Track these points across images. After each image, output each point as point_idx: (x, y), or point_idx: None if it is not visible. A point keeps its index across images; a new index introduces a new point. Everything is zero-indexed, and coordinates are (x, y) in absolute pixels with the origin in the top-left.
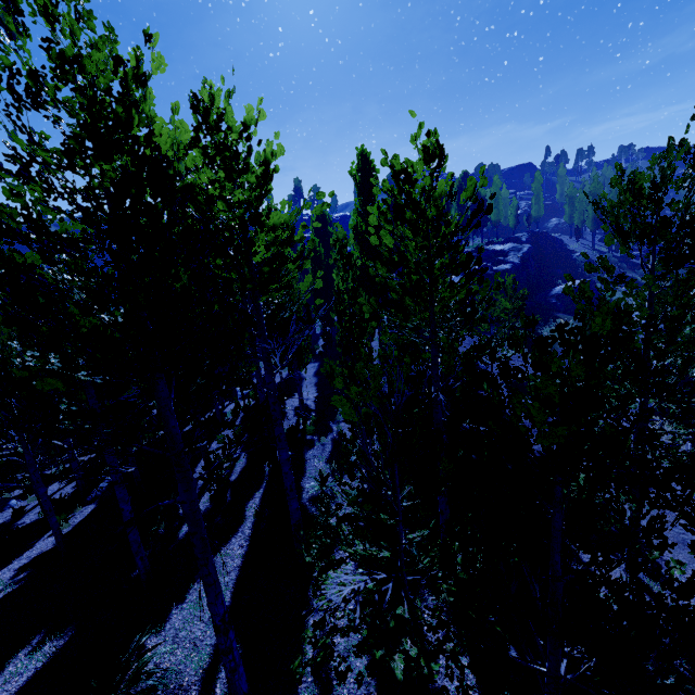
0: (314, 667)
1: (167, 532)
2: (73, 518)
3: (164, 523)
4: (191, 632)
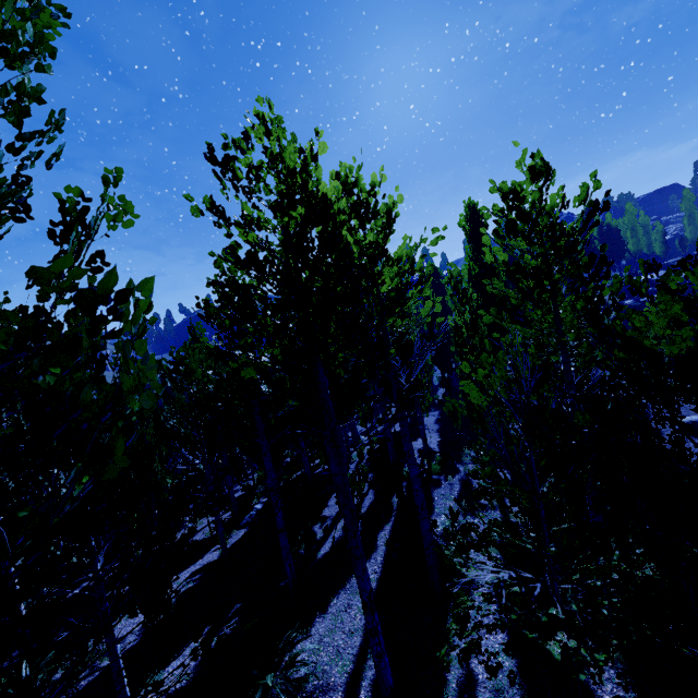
0: (461, 656)
1: (307, 553)
2: (230, 538)
3: (304, 546)
4: (334, 640)
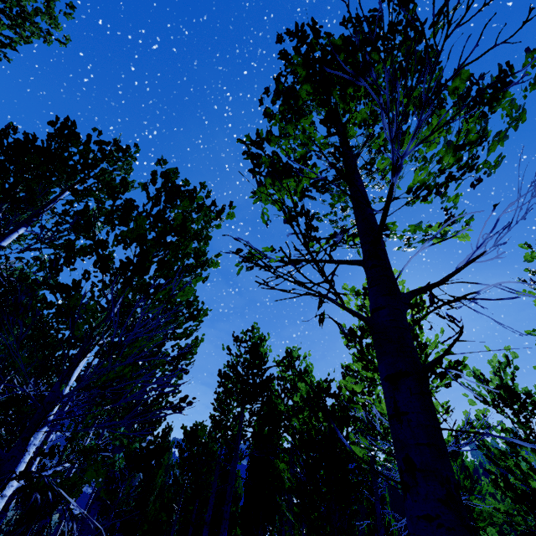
0: None
1: None
2: None
3: None
4: None
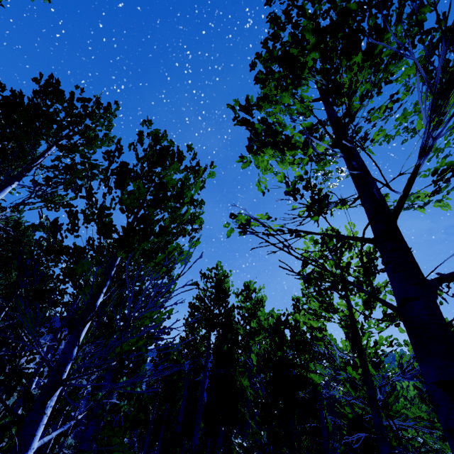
0: None
1: None
2: None
3: None
4: None
